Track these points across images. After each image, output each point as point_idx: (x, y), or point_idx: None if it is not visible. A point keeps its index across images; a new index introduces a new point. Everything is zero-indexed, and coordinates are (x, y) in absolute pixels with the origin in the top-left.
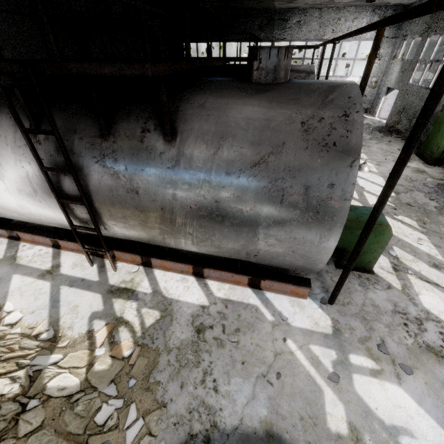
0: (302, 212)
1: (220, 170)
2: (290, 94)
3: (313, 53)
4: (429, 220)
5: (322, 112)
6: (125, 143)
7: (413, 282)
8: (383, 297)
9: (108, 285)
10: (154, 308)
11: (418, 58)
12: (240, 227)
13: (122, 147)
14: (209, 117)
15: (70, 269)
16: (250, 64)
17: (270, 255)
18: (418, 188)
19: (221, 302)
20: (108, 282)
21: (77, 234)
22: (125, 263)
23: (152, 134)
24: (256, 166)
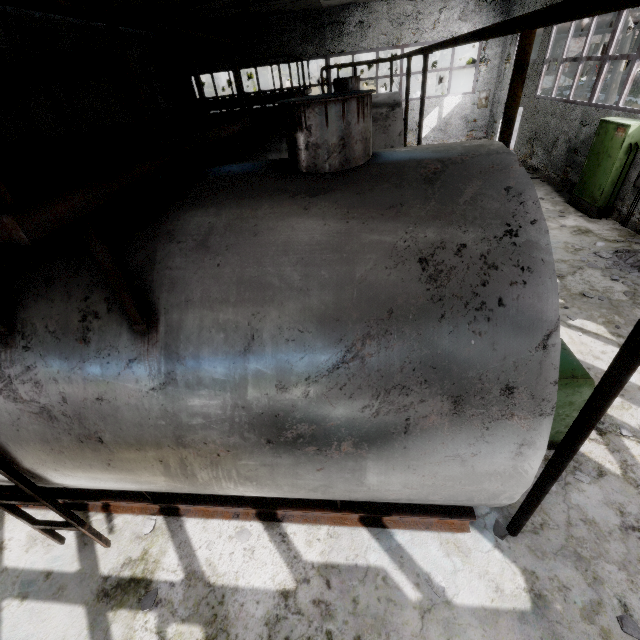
0: (453, 445)
1: (264, 382)
2: (383, 195)
3: (391, 69)
4: (622, 321)
5: (460, 232)
6: (51, 349)
7: (636, 454)
8: (598, 497)
9: (98, 578)
10: (191, 619)
11: (544, 58)
12: (328, 476)
13: (45, 357)
14: (222, 270)
15: (22, 553)
16: (290, 138)
17: (396, 500)
18: (589, 262)
19: (318, 575)
20: (98, 569)
21: (10, 508)
22: (129, 516)
23: (105, 321)
24: (339, 366)
